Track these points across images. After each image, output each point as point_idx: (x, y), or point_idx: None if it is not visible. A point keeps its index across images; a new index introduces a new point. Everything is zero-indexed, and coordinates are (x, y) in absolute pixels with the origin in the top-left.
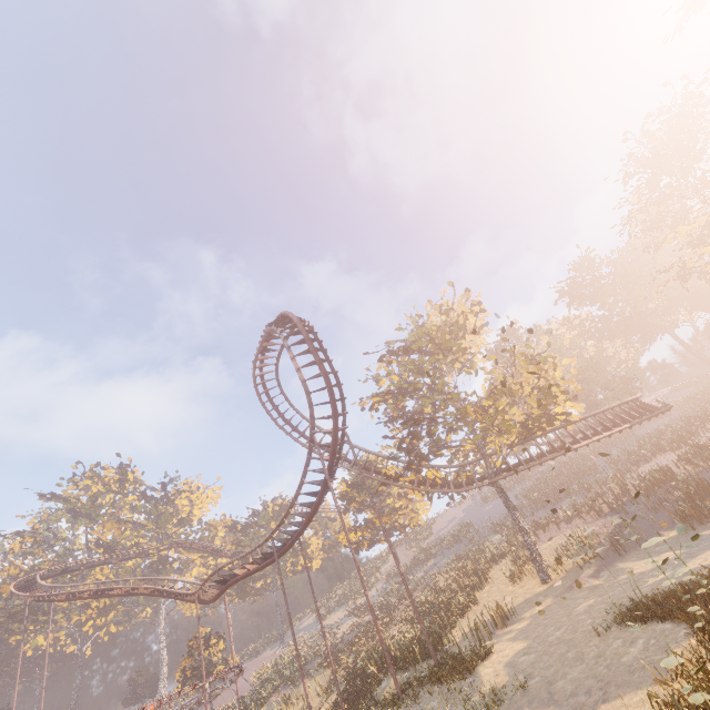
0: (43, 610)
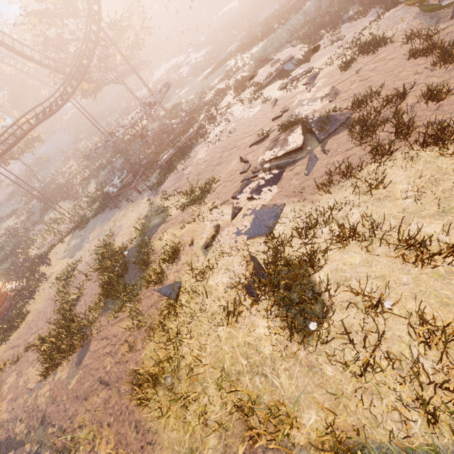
0: None
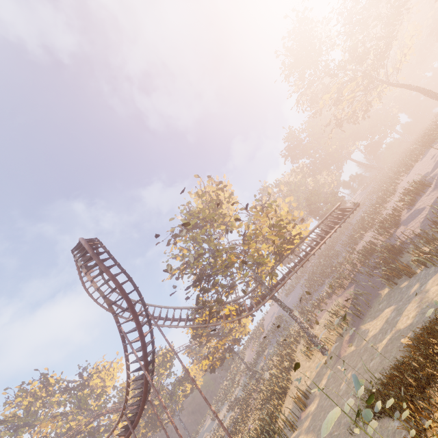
0: None
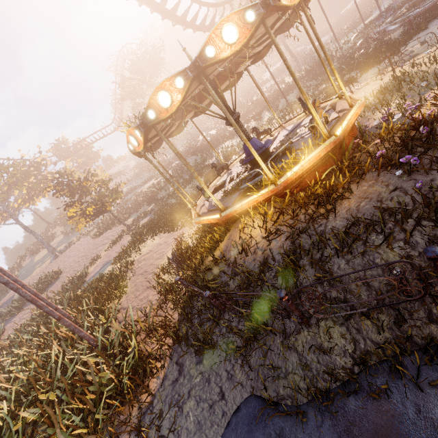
0: None
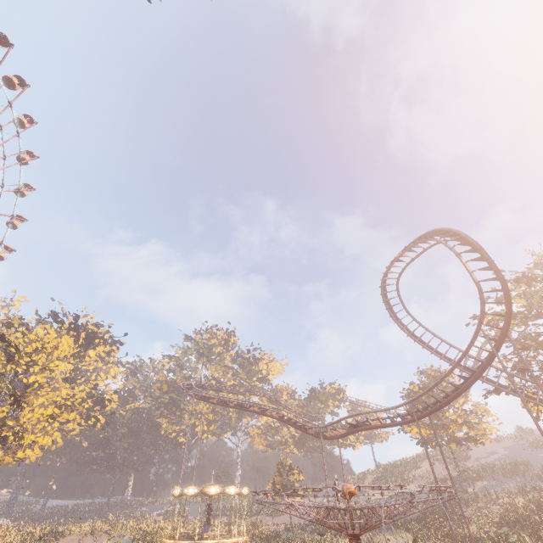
0: (180, 408)
